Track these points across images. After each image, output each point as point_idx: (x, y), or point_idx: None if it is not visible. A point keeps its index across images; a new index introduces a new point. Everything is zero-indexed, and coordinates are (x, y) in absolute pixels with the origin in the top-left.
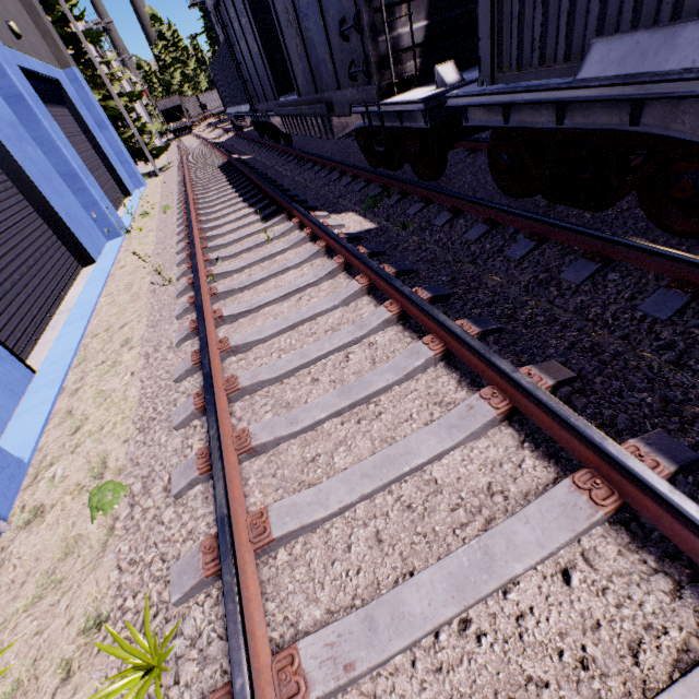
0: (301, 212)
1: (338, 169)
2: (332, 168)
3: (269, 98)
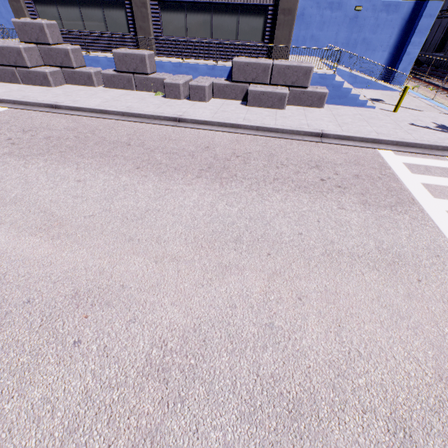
0: (436, 77)
1: (438, 77)
2: (437, 76)
3: (428, 52)
